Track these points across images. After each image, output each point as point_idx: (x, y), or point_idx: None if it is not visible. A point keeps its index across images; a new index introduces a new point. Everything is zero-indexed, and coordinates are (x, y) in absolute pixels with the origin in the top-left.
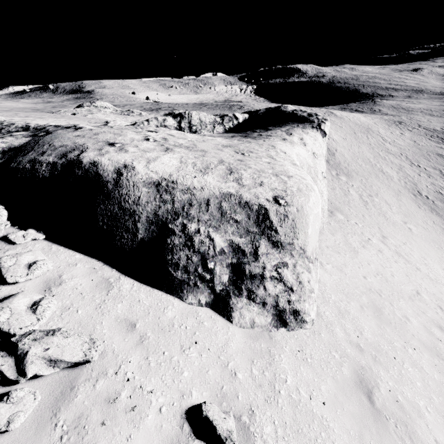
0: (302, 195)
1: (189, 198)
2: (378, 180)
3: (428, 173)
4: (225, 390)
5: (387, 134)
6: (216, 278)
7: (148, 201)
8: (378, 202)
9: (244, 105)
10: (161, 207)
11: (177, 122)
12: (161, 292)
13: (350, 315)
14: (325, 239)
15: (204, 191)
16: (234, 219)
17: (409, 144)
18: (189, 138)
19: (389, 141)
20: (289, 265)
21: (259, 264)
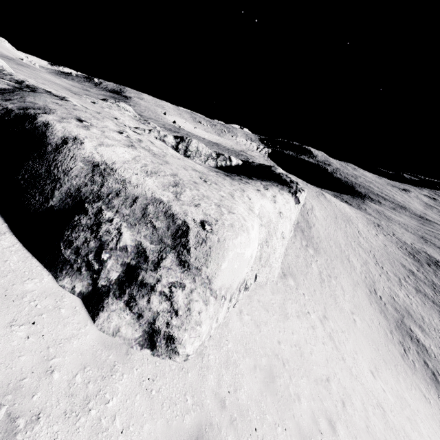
0: (231, 230)
1: (119, 188)
2: (342, 265)
3: (388, 277)
4: (23, 383)
5: (364, 230)
6: (104, 271)
7: (78, 175)
8: (334, 284)
9: (251, 158)
10: (87, 185)
11: (176, 142)
12: (39, 263)
13: (237, 369)
14: (261, 294)
15: (137, 188)
16: (153, 224)
17: (380, 246)
18: (167, 151)
19: (363, 237)
20: (186, 288)
21: (155, 275)
